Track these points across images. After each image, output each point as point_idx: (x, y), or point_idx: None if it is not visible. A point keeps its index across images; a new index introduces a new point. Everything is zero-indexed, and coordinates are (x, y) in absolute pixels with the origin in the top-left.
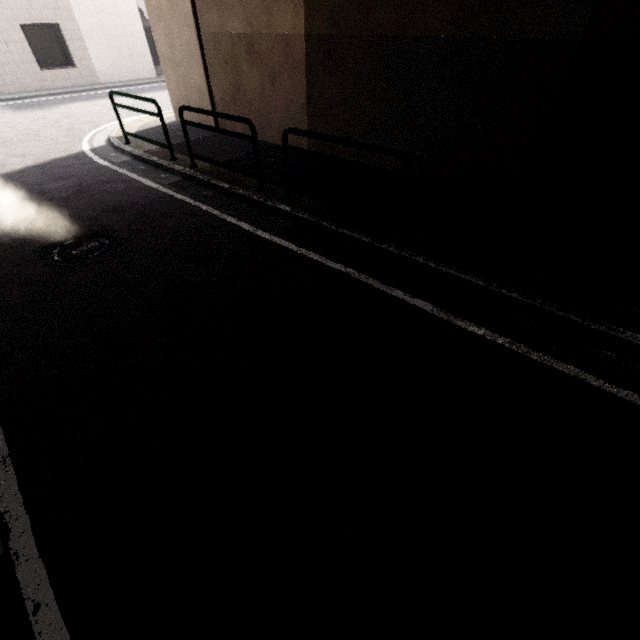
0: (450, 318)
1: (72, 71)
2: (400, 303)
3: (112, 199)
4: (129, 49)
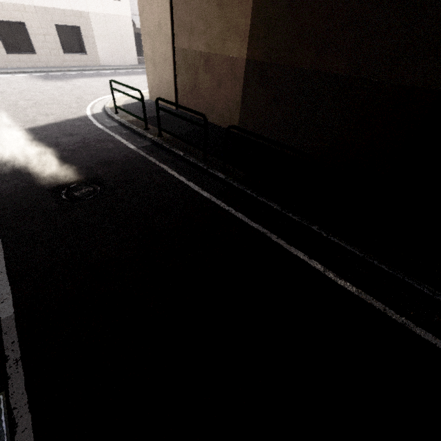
0: (336, 279)
1: (84, 56)
2: (300, 262)
3: (104, 154)
4: (122, 45)
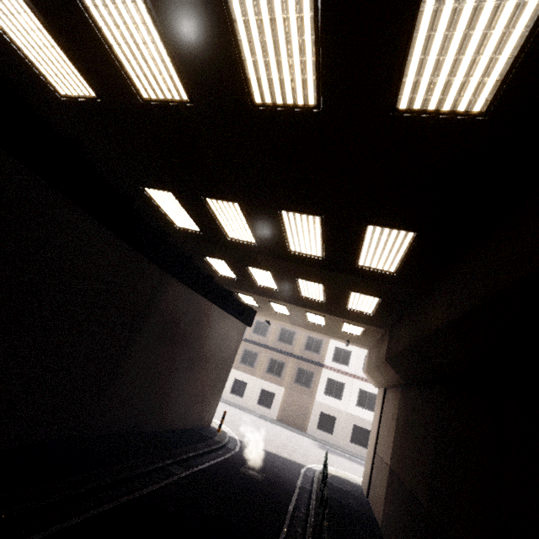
0: None
1: (364, 449)
2: None
3: (281, 475)
4: None
